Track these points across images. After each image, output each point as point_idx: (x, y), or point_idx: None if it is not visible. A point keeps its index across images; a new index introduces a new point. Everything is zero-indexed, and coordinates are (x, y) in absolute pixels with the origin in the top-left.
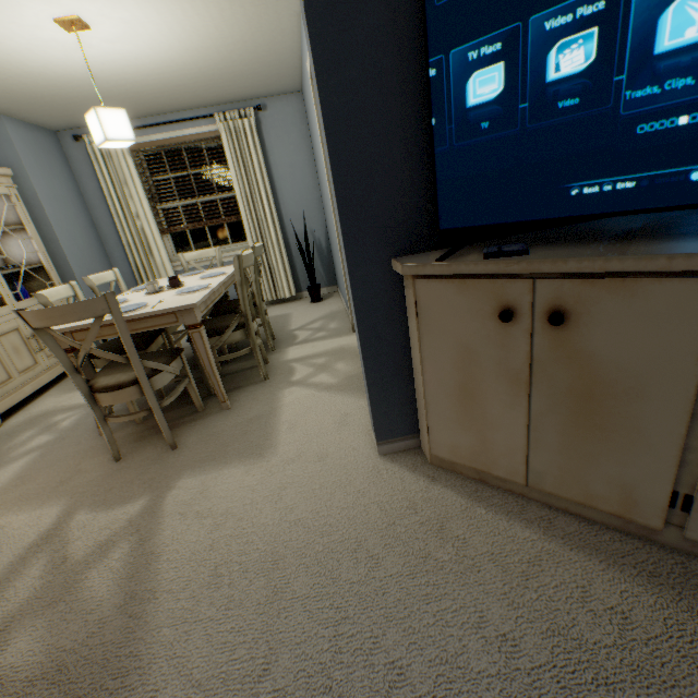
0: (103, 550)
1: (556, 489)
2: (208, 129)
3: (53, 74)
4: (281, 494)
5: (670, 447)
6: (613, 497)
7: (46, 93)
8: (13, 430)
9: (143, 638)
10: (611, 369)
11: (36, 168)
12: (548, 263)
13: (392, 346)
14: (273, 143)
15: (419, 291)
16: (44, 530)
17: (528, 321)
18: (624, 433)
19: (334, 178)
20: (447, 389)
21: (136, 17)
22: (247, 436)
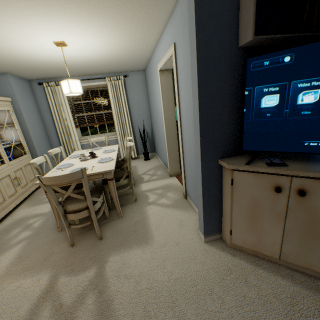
0: (80, 299)
1: (294, 261)
2: (102, 83)
3: (41, 60)
4: (164, 264)
5: None
6: None
7: (34, 66)
8: (7, 228)
9: None
10: None
11: (21, 97)
12: (299, 172)
13: (214, 195)
14: (130, 90)
15: (235, 175)
16: (43, 288)
17: (287, 192)
18: None
19: (200, 127)
20: (243, 216)
21: (89, 43)
22: (136, 232)
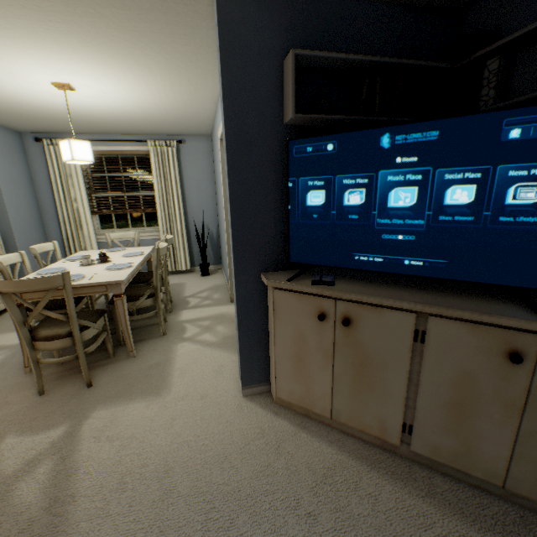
0: (30, 466)
1: (347, 420)
2: (141, 148)
3: (36, 105)
4: (173, 423)
5: (400, 397)
6: (376, 426)
7: (25, 113)
8: None
9: (65, 530)
10: (372, 352)
11: (1, 158)
12: (342, 293)
13: (257, 324)
14: (187, 164)
15: (276, 296)
16: None
17: (333, 321)
18: (379, 388)
19: (232, 226)
20: (288, 355)
21: (110, 90)
22: (148, 379)
